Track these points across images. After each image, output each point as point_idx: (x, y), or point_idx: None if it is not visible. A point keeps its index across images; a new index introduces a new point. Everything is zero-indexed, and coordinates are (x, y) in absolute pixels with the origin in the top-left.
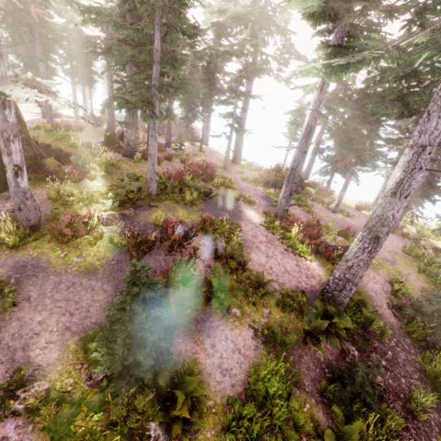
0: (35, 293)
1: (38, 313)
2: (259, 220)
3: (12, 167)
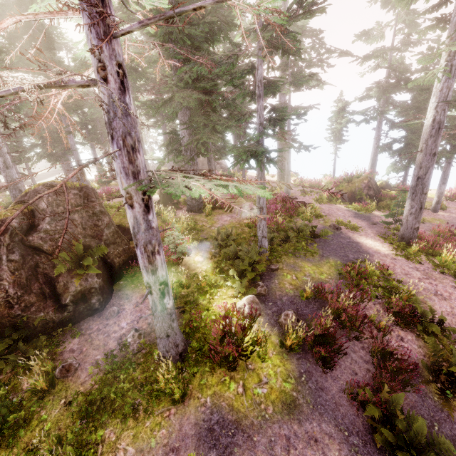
0: None
1: None
2: (386, 249)
3: (156, 288)
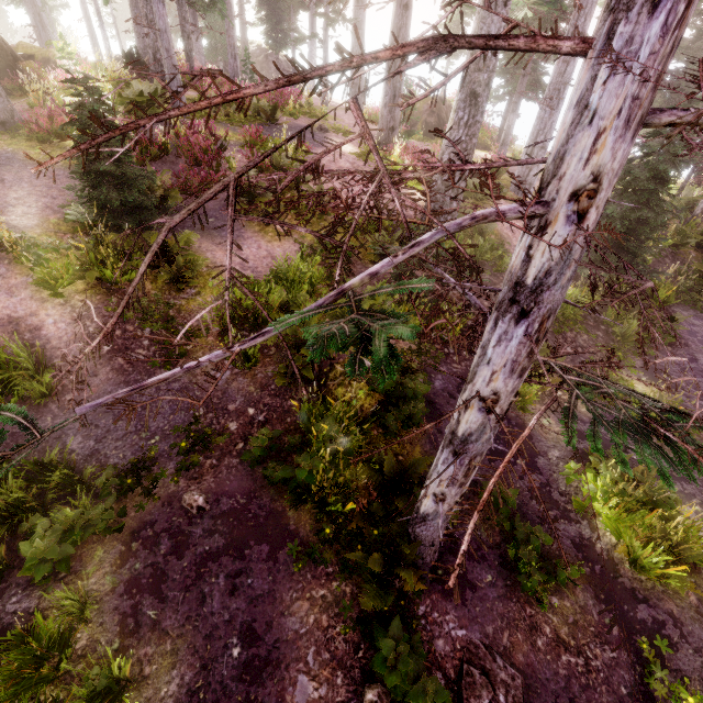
0: (10, 177)
1: (14, 192)
2: (351, 151)
3: None
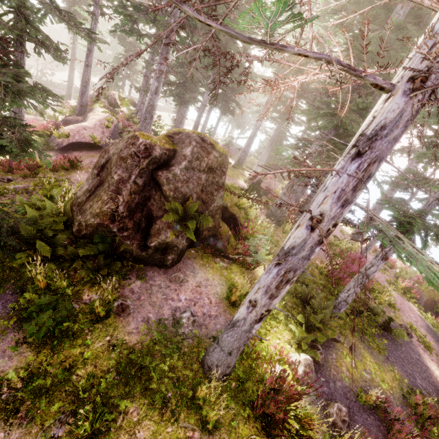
0: None
1: None
2: None
3: (260, 310)
